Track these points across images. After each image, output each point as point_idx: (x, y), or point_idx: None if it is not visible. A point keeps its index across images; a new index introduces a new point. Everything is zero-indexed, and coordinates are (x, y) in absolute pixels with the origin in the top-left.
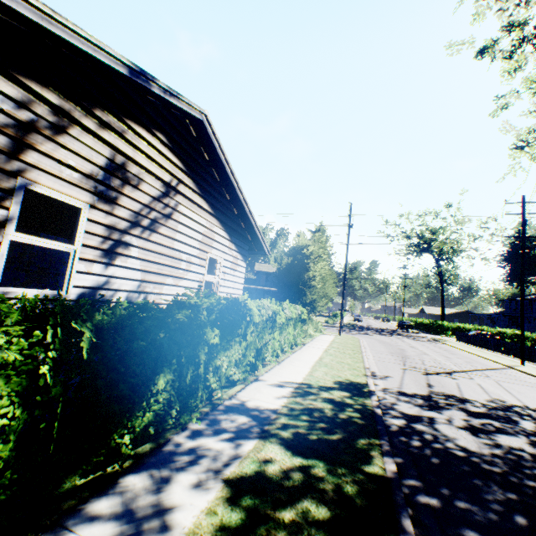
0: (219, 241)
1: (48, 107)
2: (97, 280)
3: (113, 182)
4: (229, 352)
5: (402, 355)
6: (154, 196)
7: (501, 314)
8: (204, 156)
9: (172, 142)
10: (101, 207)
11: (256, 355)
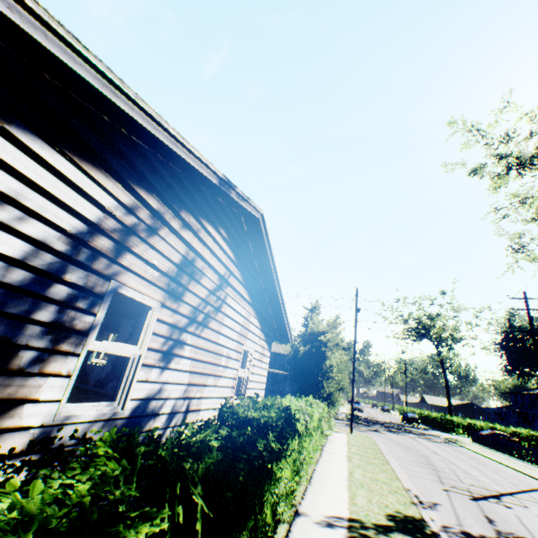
0: (253, 331)
1: (148, 211)
2: (152, 388)
3: (183, 278)
4: (280, 480)
5: (431, 466)
6: (211, 289)
7: (510, 409)
8: (250, 247)
9: (230, 237)
10: (169, 304)
11: (295, 476)
